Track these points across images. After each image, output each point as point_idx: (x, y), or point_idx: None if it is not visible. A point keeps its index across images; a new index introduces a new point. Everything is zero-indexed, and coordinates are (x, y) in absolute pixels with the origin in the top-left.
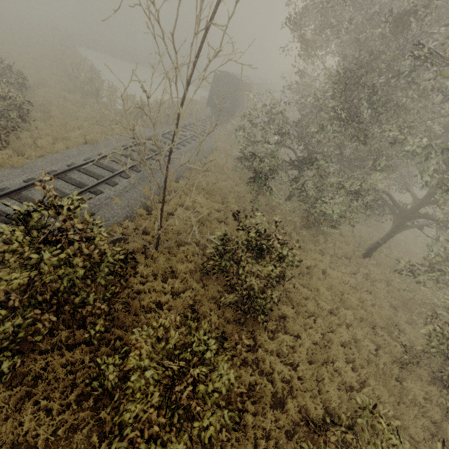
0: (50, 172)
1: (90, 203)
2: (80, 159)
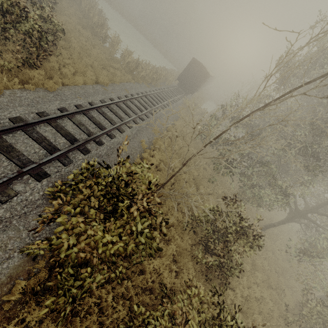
0: (77, 106)
1: (107, 145)
2: (97, 99)
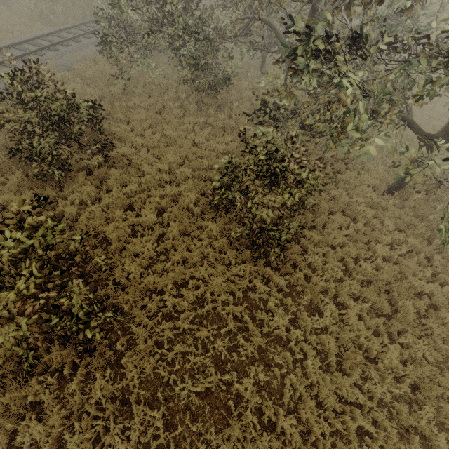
0: None
1: None
2: None
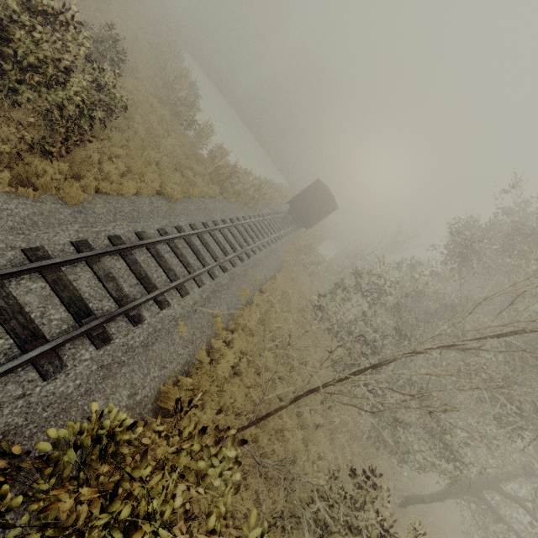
0: (112, 239)
1: (150, 323)
2: (153, 226)
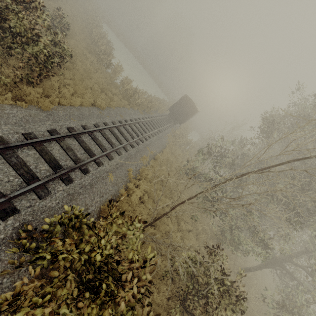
0: (69, 129)
1: (93, 173)
2: (91, 122)
